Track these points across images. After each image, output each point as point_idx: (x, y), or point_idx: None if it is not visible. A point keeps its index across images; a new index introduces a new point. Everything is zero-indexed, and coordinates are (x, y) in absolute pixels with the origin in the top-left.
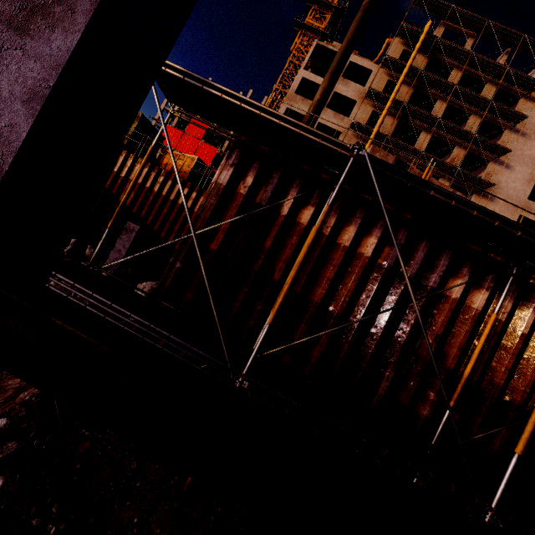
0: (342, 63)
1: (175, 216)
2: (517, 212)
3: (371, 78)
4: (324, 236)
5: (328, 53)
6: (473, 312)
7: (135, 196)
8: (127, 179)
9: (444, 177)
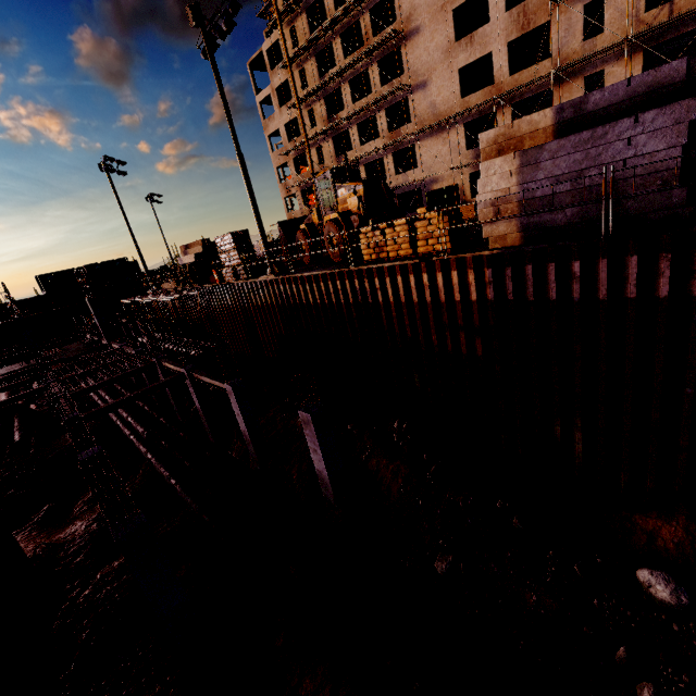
0: (141, 260)
1: None
2: (448, 13)
3: (282, 46)
4: (156, 306)
5: (258, 59)
6: (168, 307)
7: None
8: None
9: (370, 64)
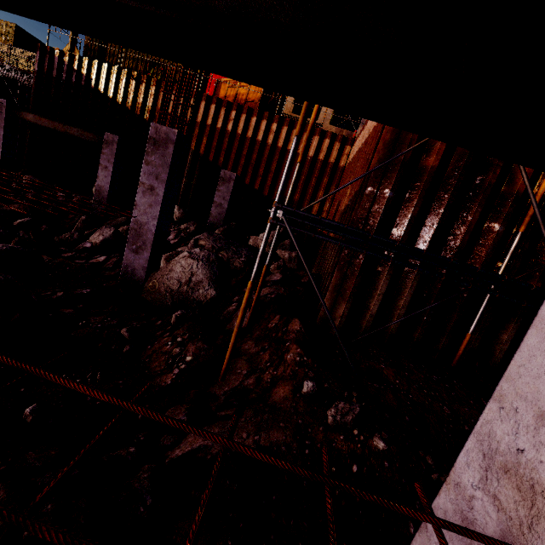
0: None
1: (257, 156)
2: None
3: None
4: None
5: None
6: None
7: (207, 141)
8: (194, 122)
9: None
